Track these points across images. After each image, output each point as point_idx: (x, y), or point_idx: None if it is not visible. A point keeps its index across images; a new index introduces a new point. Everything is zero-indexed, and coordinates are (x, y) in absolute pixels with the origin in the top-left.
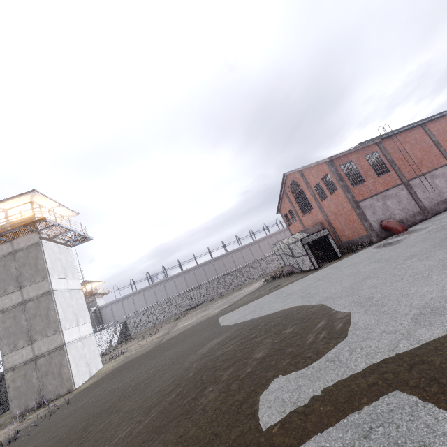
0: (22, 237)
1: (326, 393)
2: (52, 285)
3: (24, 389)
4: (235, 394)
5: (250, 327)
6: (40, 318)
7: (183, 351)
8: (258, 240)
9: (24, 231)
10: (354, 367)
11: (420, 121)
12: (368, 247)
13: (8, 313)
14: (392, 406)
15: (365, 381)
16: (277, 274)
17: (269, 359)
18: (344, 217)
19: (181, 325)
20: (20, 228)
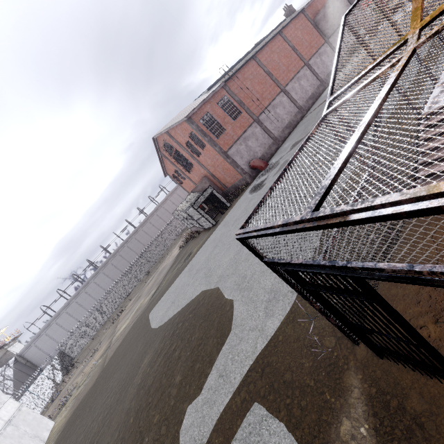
0: None
1: (219, 420)
2: None
3: None
4: (164, 440)
5: (171, 334)
6: None
7: (124, 379)
8: (160, 203)
9: None
10: (234, 381)
11: (251, 50)
12: (246, 190)
13: None
14: (251, 427)
15: (240, 398)
16: (189, 234)
17: (185, 383)
18: (221, 167)
19: (119, 331)
20: None
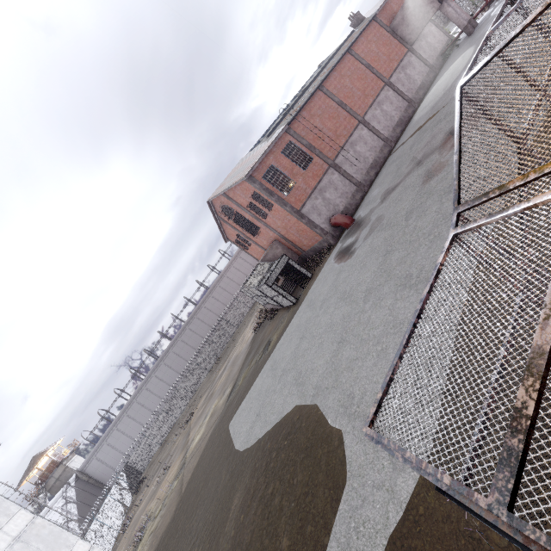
0: None
1: None
2: None
3: None
4: None
5: (263, 466)
6: None
7: (211, 521)
8: (223, 272)
9: None
10: None
11: (315, 78)
12: (330, 255)
13: None
14: None
15: None
16: (262, 310)
17: None
18: (295, 229)
19: (194, 442)
20: None
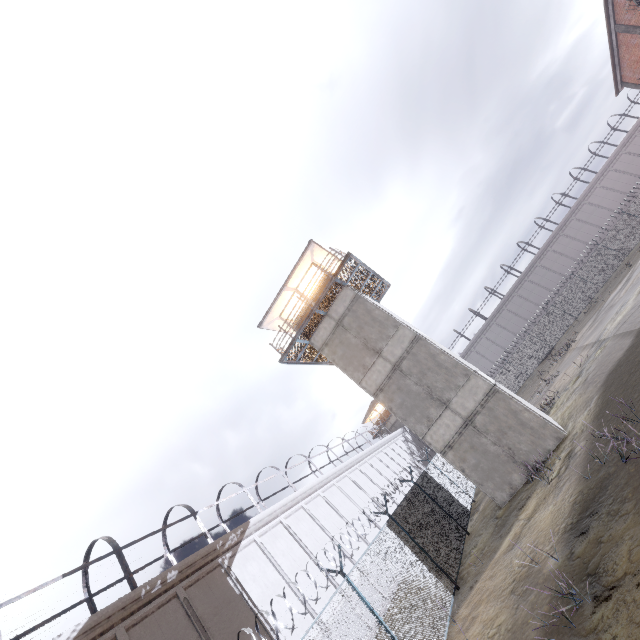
0: (334, 303)
1: None
2: (411, 329)
3: (487, 464)
4: None
5: None
6: (431, 372)
7: None
8: (581, 198)
9: (334, 290)
10: None
11: None
12: None
13: (388, 389)
14: None
15: None
16: None
17: None
18: None
19: (610, 326)
20: (332, 282)
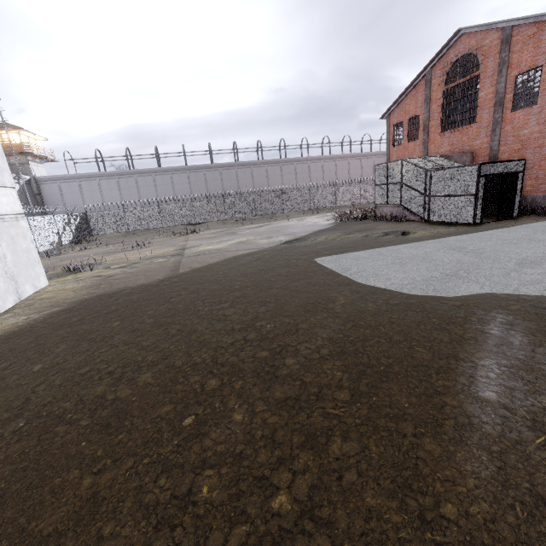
0: None
1: None
2: None
3: None
4: None
5: None
6: None
7: (326, 339)
8: (310, 158)
9: None
10: None
11: None
12: None
13: None
14: None
15: None
16: (351, 213)
17: None
18: (543, 153)
19: (201, 247)
20: None
